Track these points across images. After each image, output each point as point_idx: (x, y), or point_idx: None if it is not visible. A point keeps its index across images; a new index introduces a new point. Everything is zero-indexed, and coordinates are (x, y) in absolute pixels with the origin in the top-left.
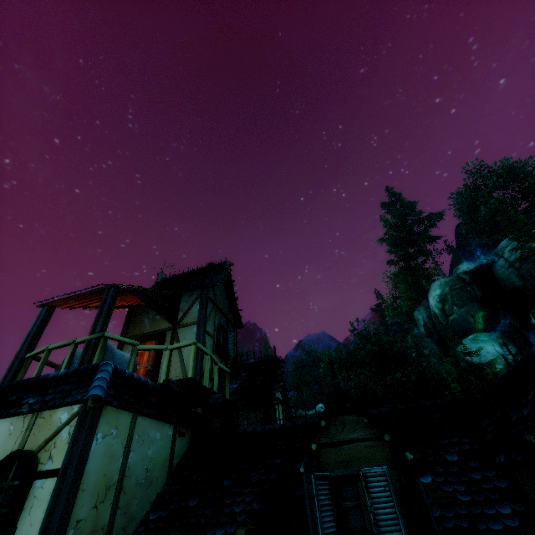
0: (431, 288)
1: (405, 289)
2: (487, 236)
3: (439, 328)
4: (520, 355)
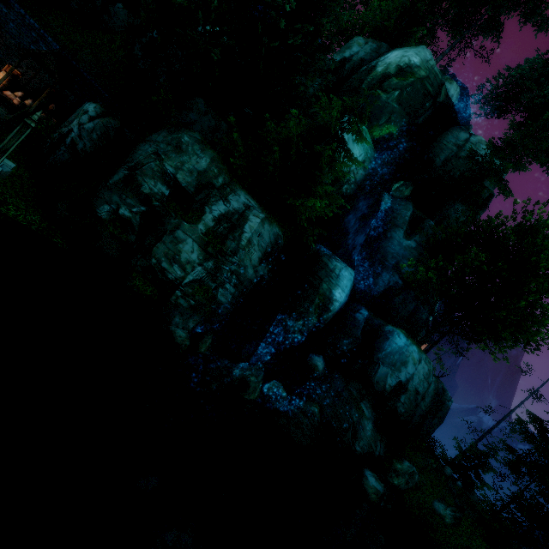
0: (418, 48)
1: (403, 1)
2: (498, 110)
3: (351, 82)
4: (356, 185)
